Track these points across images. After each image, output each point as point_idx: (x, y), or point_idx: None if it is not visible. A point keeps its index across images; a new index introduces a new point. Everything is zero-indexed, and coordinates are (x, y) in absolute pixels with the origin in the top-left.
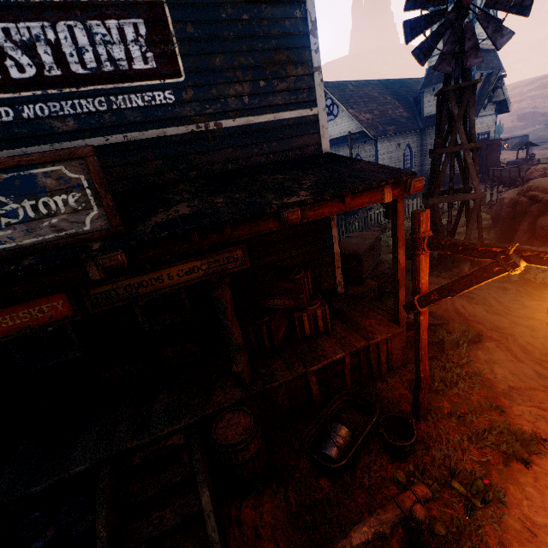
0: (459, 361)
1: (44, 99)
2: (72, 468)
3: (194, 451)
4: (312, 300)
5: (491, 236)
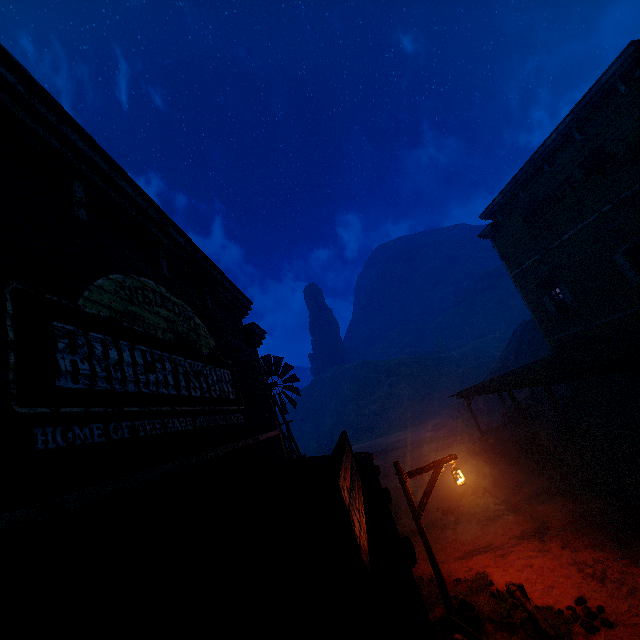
0: (419, 581)
1: (204, 413)
2: None
3: None
4: None
5: None
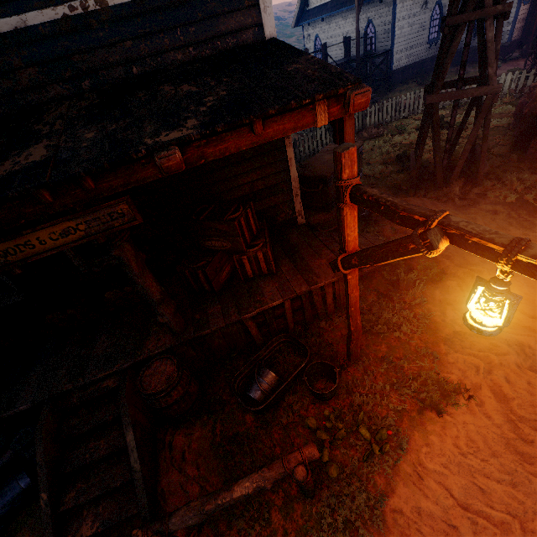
0: (411, 302)
1: None
2: (17, 407)
3: (121, 397)
4: (256, 240)
5: (506, 140)
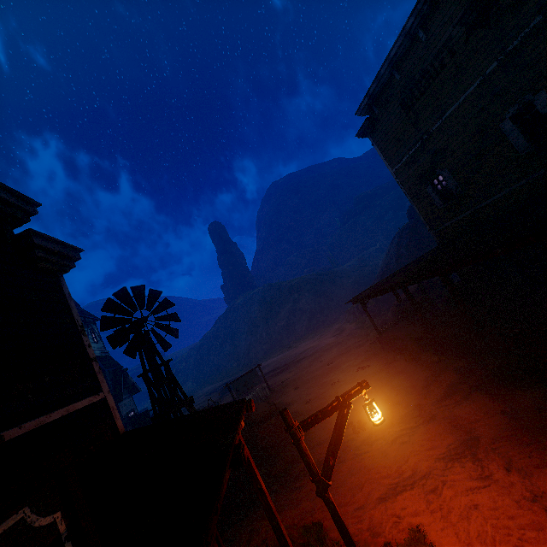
0: None
1: None
2: None
3: None
4: None
5: None
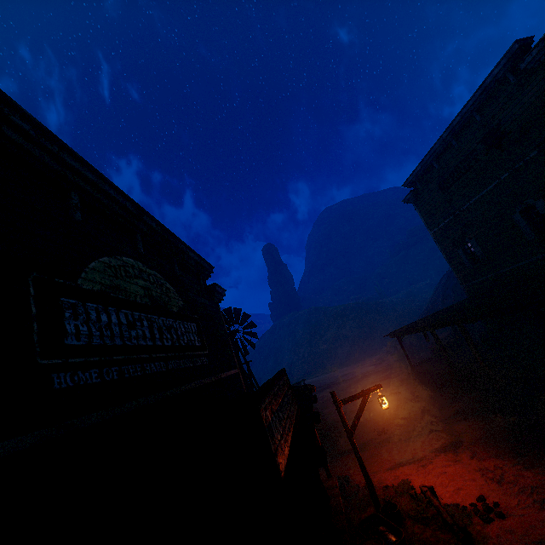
0: (355, 488)
1: (175, 358)
2: None
3: None
4: None
5: None
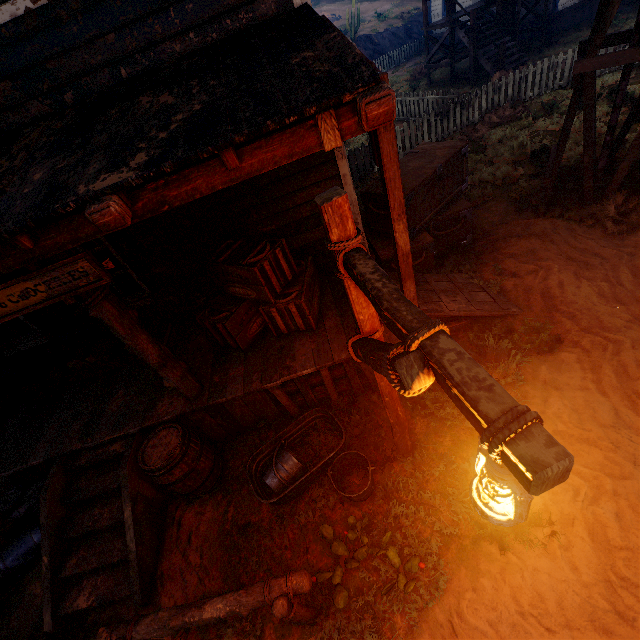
0: (500, 380)
1: None
2: (30, 461)
3: (122, 467)
4: (290, 288)
5: None
